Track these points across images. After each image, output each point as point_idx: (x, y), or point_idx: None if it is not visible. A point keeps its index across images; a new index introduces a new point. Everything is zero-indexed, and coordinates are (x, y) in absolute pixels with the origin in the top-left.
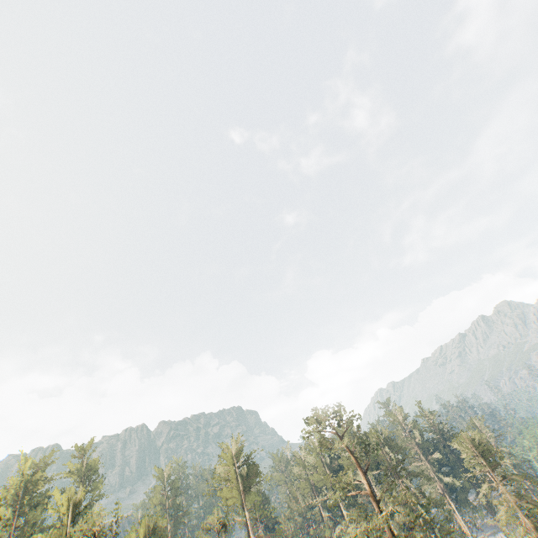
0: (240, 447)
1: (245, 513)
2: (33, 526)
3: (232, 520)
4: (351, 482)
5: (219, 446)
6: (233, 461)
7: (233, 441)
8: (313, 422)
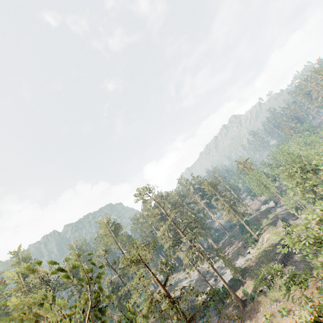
0: (108, 219)
1: (118, 244)
2: (1, 294)
3: (113, 249)
4: (158, 214)
5: (97, 222)
6: (106, 226)
7: (104, 218)
8: (137, 196)
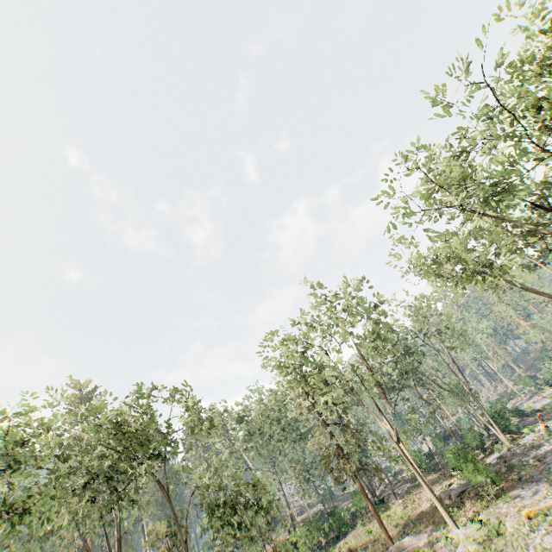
0: None
1: None
2: None
3: None
4: None
5: None
6: None
7: None
8: None
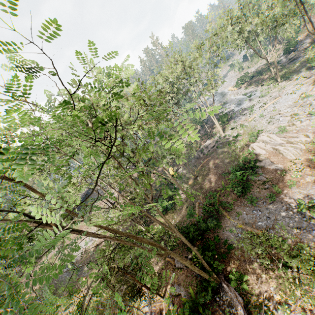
0: None
1: None
2: None
3: None
4: None
5: None
6: None
7: None
8: None
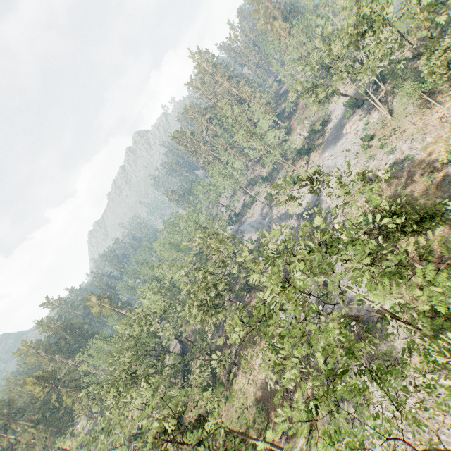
0: None
1: None
2: None
3: None
4: None
5: None
6: None
7: None
8: None
